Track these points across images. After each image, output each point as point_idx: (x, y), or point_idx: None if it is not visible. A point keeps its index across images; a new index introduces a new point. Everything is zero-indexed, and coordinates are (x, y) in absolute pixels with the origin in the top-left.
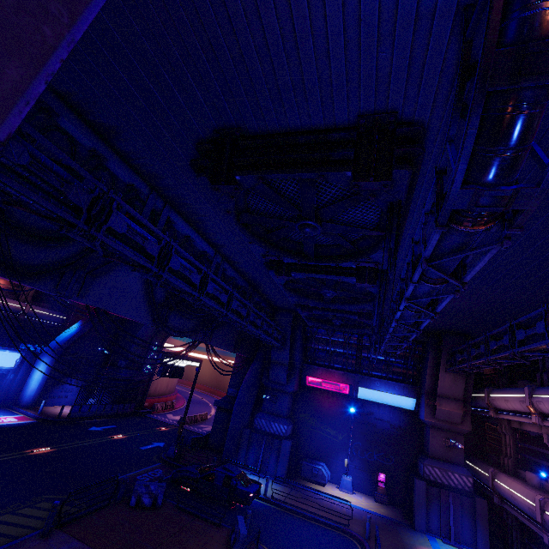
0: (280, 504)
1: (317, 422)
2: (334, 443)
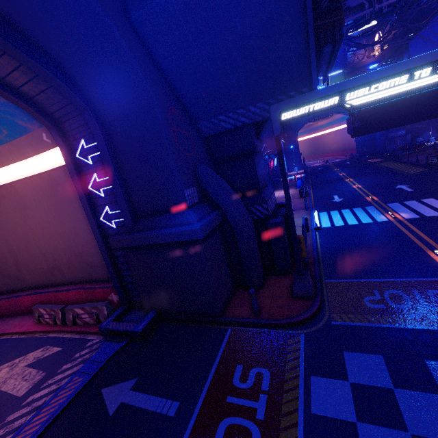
0: (424, 148)
1: (410, 126)
2: (421, 130)
